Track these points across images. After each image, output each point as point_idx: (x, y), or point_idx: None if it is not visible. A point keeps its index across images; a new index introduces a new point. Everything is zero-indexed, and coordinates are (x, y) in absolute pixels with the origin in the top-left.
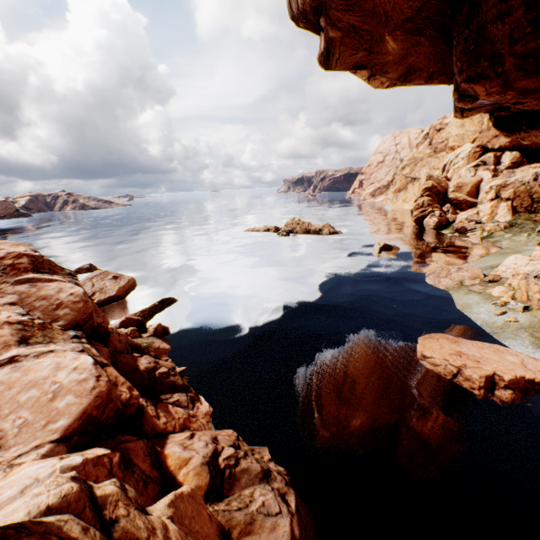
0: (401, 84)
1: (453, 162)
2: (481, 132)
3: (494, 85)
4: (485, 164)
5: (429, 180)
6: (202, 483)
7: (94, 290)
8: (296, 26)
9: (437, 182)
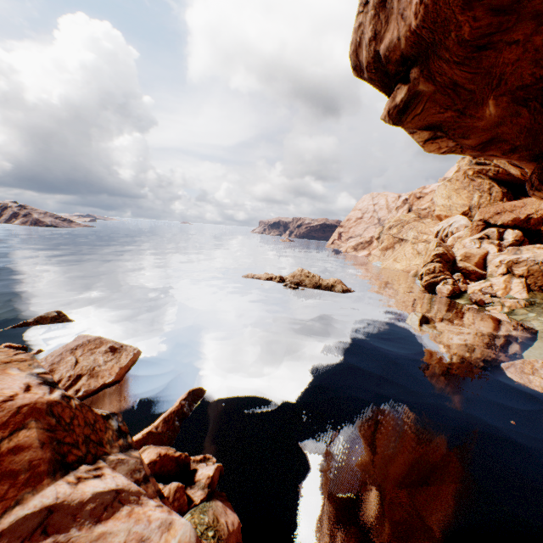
0: (459, 152)
1: (446, 230)
2: (470, 207)
3: None
4: (488, 237)
5: (440, 247)
6: None
7: (79, 372)
8: (356, 76)
9: (446, 249)
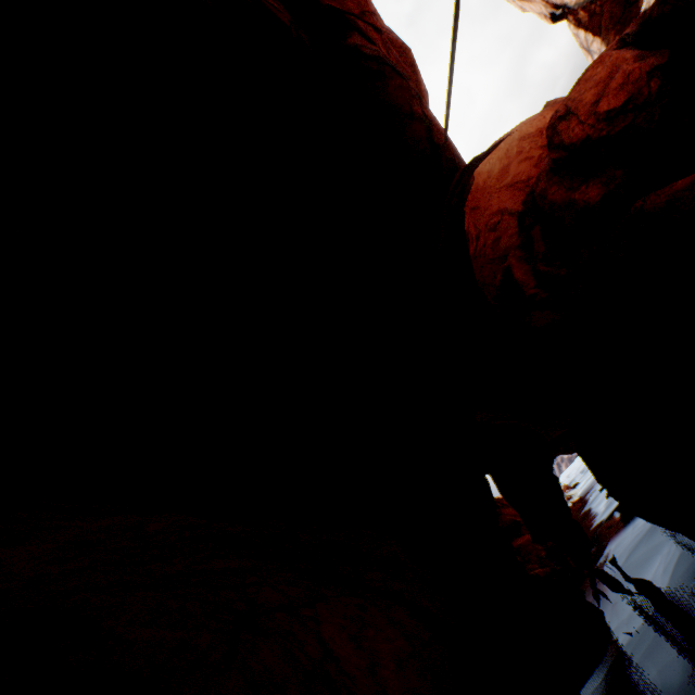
0: None
1: None
2: None
3: None
4: None
5: None
6: None
7: None
8: None
9: None
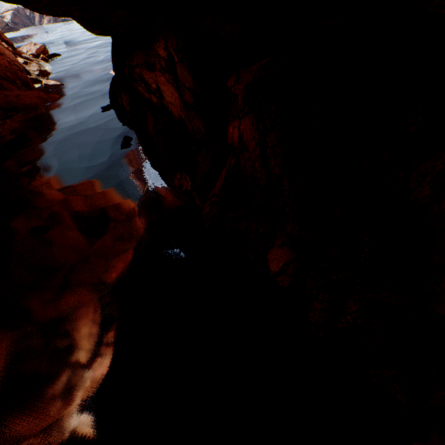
0: None
1: None
2: None
3: None
4: None
5: None
6: (23, 62)
7: (28, 51)
8: None
9: None
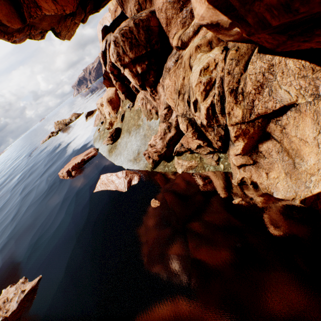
0: None
1: None
2: None
3: (3, 36)
4: None
5: None
6: None
7: None
8: None
9: None
